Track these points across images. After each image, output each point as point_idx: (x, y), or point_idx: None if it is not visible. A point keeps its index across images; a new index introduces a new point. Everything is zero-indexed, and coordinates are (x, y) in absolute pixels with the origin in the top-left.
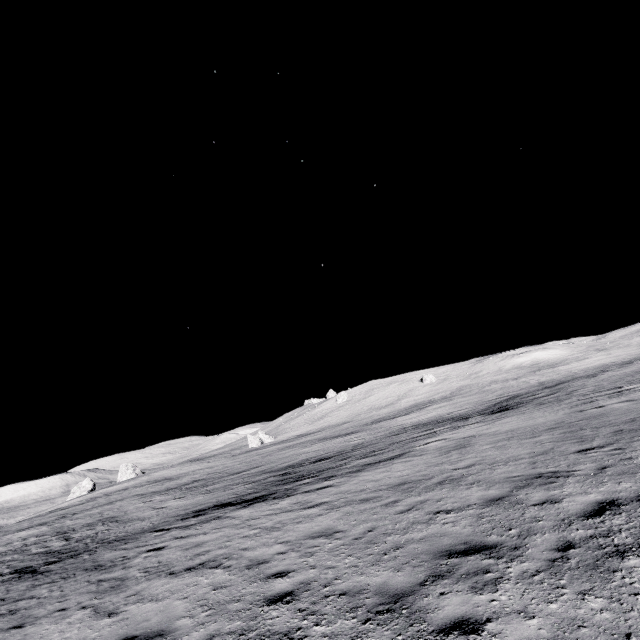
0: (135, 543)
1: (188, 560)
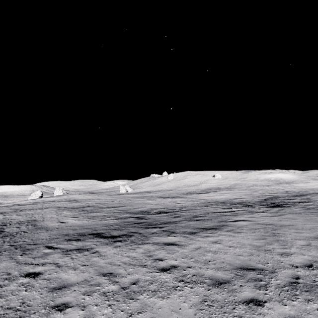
0: (27, 257)
1: (44, 315)
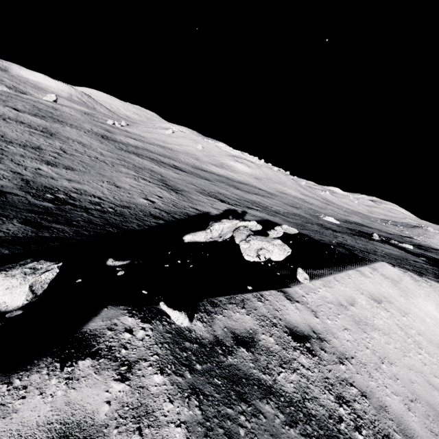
0: None
1: None
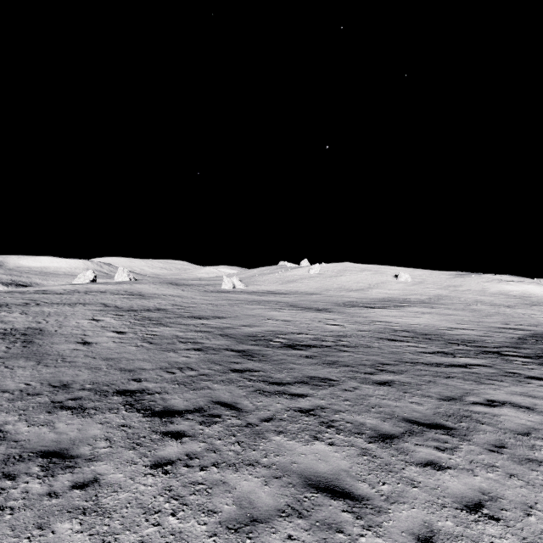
0: None
1: None
